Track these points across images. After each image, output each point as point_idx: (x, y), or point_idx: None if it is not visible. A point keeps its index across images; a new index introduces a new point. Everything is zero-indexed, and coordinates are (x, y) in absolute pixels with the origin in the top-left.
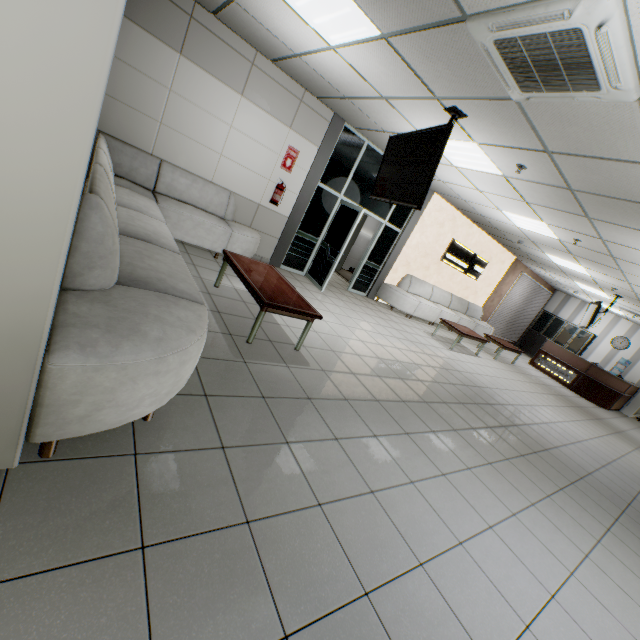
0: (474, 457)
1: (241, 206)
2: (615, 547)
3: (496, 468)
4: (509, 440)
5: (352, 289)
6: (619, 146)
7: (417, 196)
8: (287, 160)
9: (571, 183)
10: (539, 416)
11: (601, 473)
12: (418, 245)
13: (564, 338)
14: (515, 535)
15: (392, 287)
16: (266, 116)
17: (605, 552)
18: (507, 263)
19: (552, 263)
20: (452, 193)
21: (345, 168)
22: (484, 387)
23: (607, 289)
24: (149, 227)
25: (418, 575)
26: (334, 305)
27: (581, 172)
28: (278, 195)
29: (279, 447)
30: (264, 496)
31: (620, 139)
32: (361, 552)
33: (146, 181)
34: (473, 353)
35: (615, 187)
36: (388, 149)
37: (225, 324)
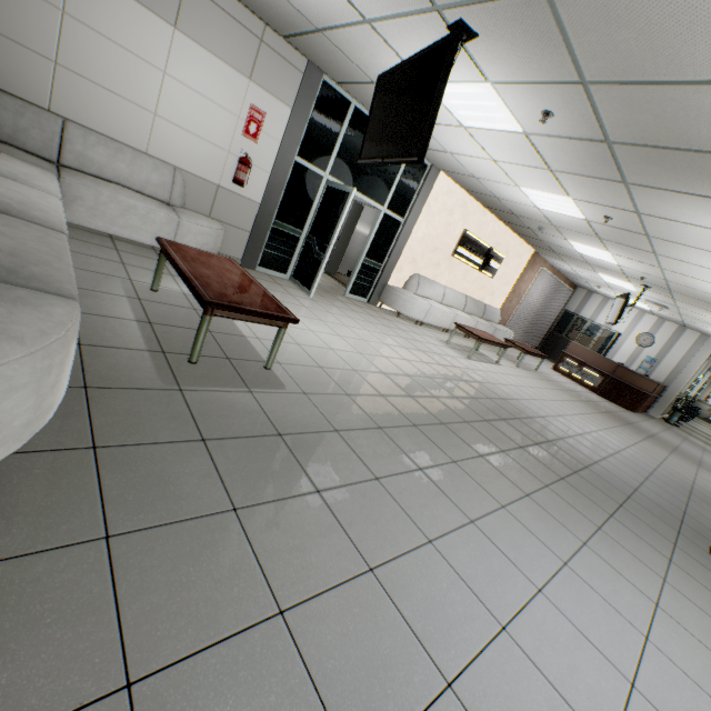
0: (508, 489)
1: (194, 188)
2: (683, 584)
3: (536, 500)
4: (545, 461)
5: (350, 294)
6: (684, 56)
7: (417, 144)
8: (250, 125)
9: (610, 132)
10: (572, 427)
11: (646, 487)
12: (425, 237)
13: (587, 339)
14: (571, 595)
15: (397, 289)
16: (214, 60)
17: (675, 594)
18: (525, 257)
19: (575, 253)
20: (461, 169)
21: (329, 138)
22: (510, 399)
23: (635, 279)
24: (13, 195)
25: (446, 708)
26: (326, 312)
27: (625, 111)
28: (242, 172)
29: (219, 519)
30: (175, 619)
31: (687, 42)
32: (350, 690)
33: (43, 148)
34: (494, 361)
35: (667, 130)
36: (377, 93)
37: (157, 338)
